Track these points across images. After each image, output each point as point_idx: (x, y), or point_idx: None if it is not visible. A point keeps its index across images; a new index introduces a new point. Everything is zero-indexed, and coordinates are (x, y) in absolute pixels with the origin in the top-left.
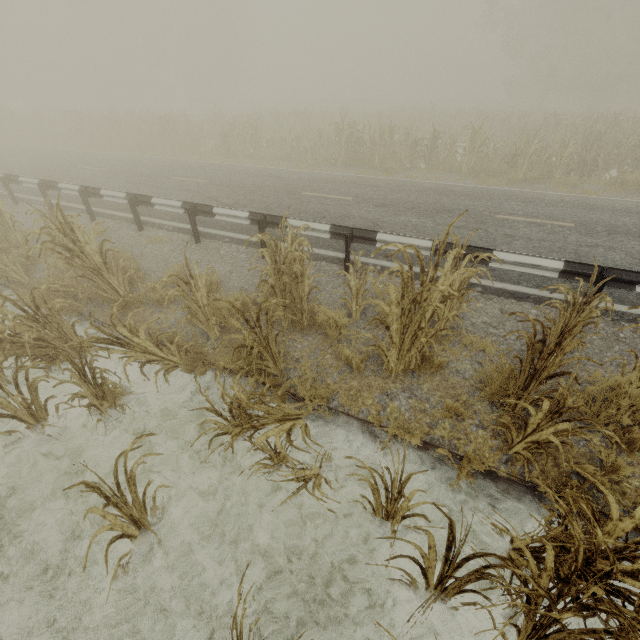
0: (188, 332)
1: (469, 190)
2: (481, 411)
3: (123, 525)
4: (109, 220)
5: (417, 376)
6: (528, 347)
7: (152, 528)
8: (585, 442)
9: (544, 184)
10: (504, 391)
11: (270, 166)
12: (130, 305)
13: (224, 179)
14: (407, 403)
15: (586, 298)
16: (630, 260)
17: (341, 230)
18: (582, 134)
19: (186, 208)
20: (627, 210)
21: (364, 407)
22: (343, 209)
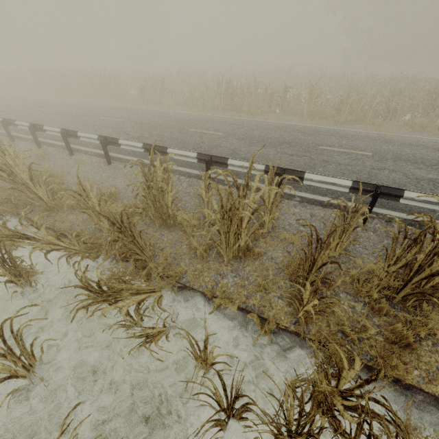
0: (90, 228)
1: (305, 128)
2: (283, 287)
3: (11, 369)
4: (51, 147)
5: (243, 261)
6: (309, 243)
7: (42, 369)
8: (351, 309)
9: (359, 124)
10: (297, 273)
11: (172, 110)
12: (52, 209)
13: (136, 119)
14: (233, 280)
15: (355, 208)
16: (405, 179)
17: (204, 157)
18: (389, 89)
19: (99, 140)
20: (411, 144)
21: (203, 283)
22: (214, 141)
